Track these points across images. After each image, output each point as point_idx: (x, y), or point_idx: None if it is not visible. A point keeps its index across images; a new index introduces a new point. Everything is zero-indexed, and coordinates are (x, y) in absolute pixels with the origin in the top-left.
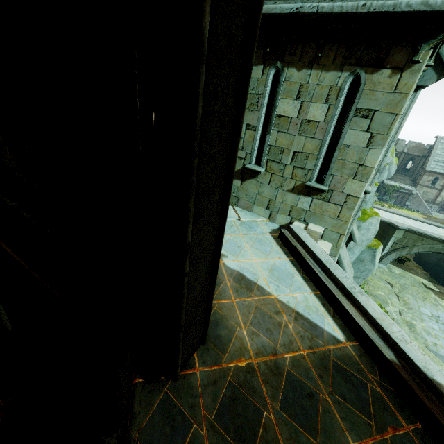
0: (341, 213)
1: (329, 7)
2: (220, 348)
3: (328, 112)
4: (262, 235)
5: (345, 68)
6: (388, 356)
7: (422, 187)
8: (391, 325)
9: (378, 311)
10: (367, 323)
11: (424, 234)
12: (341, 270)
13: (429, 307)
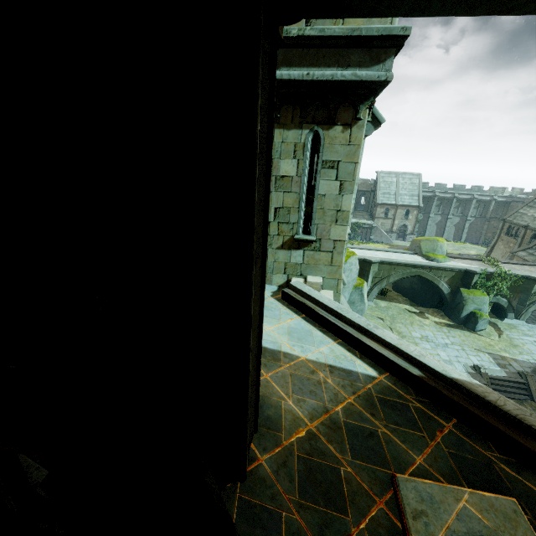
0: (333, 259)
1: (279, 75)
2: (274, 428)
3: (298, 167)
4: (265, 301)
5: (304, 126)
6: (416, 373)
7: (379, 219)
8: (408, 346)
9: (394, 338)
10: (390, 352)
11: (394, 263)
12: (353, 312)
13: (418, 330)
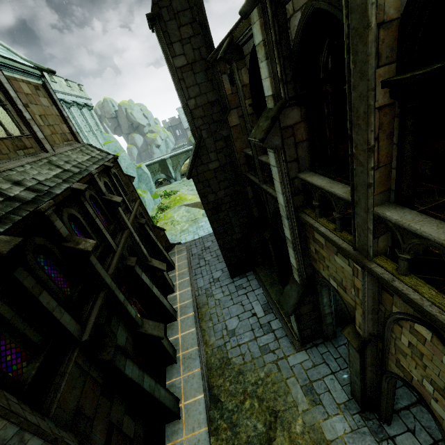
0: None
1: None
2: None
3: None
4: None
5: None
6: None
7: None
8: None
9: None
10: None
11: (177, 154)
12: None
13: None
